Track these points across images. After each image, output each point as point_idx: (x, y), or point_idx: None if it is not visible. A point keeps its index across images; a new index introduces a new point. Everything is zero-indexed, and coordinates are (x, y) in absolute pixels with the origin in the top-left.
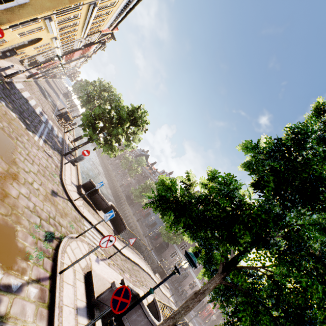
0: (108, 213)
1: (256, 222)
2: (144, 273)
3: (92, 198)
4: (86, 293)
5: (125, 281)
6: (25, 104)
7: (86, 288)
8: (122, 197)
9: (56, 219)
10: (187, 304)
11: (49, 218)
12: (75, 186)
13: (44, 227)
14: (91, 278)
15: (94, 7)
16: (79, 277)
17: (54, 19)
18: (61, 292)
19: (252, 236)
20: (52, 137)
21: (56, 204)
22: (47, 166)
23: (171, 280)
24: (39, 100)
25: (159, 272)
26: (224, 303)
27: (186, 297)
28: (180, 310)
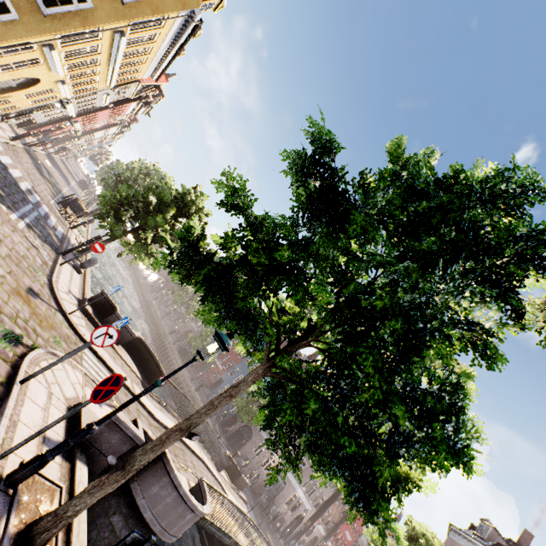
0: (121, 320)
1: (262, 226)
2: (195, 459)
3: (105, 321)
4: (67, 429)
5: (139, 422)
6: (2, 170)
7: (69, 423)
8: (172, 351)
9: (29, 324)
10: (211, 402)
11: (17, 318)
12: (76, 299)
13: (4, 324)
14: (80, 411)
15: (121, 37)
16: (57, 404)
17: (59, 48)
18: (19, 405)
19: (269, 257)
20: (44, 226)
21: (34, 307)
22: (26, 256)
23: (255, 496)
24: (30, 175)
25: (229, 471)
26: (355, 543)
27: (281, 525)
28: (199, 410)
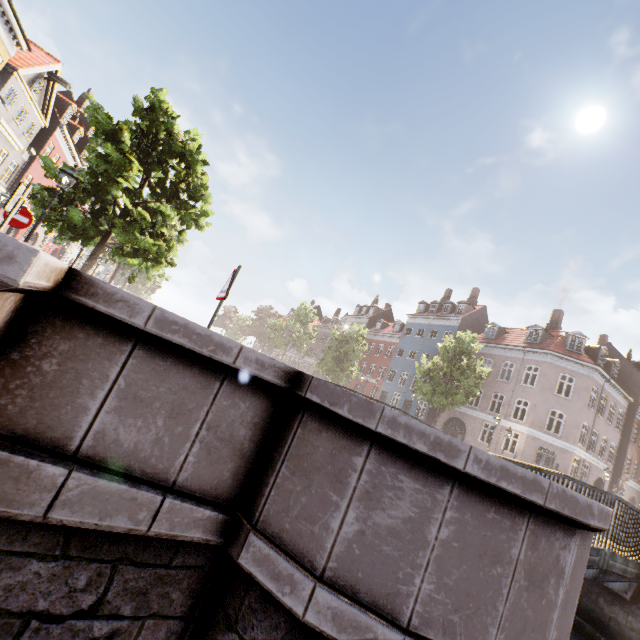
0: None
1: None
2: None
3: None
4: None
5: None
6: None
7: None
8: None
9: None
10: None
11: None
12: None
13: None
14: None
15: None
16: None
17: None
18: None
19: None
20: None
21: None
22: None
23: None
24: None
25: None
26: None
27: None
28: None
